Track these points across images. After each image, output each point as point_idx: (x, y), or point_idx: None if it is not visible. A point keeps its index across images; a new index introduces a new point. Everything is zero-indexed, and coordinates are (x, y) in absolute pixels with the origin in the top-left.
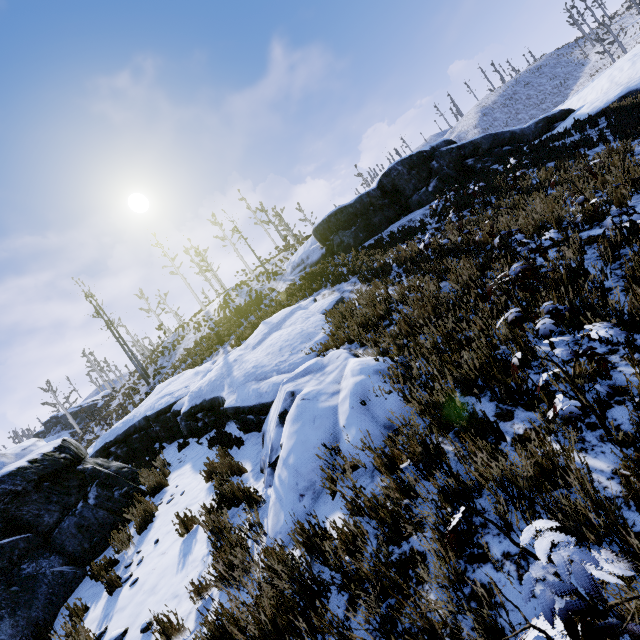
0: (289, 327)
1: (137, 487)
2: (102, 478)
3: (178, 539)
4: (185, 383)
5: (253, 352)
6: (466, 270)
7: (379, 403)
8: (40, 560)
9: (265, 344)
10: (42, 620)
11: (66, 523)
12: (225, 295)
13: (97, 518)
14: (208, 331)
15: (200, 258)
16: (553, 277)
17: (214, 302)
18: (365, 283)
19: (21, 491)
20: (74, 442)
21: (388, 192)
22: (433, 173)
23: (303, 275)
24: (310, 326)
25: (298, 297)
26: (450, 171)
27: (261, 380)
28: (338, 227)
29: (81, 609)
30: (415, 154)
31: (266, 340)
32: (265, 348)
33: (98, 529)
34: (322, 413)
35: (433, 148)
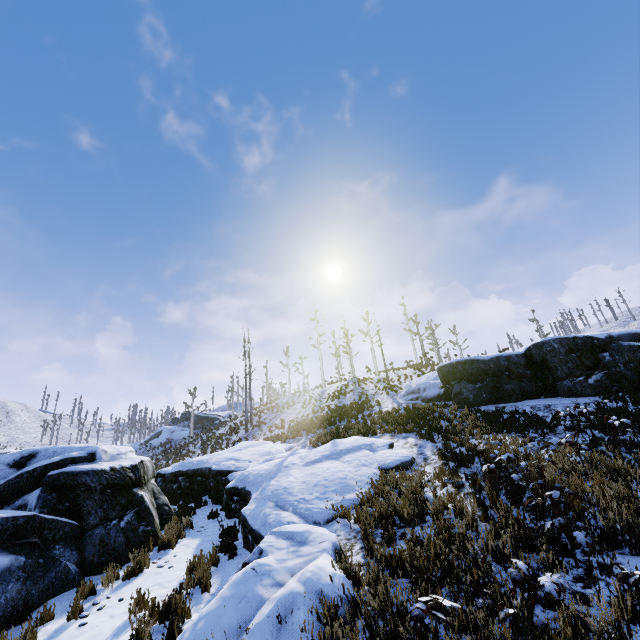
0: (344, 463)
1: (157, 532)
2: (141, 508)
3: (128, 613)
4: (253, 456)
5: (301, 469)
6: (490, 538)
7: (289, 633)
8: (67, 549)
9: (312, 469)
10: (33, 600)
11: (98, 531)
12: (344, 384)
13: (115, 541)
14: (311, 411)
15: (346, 339)
16: (567, 633)
17: (334, 384)
18: (443, 458)
19: (93, 487)
20: (148, 465)
21: (535, 363)
22: (600, 365)
23: (407, 407)
24: (355, 477)
25: (388, 428)
26: (627, 371)
27: (279, 506)
28: (463, 376)
29: (50, 614)
30: (581, 337)
31: (318, 464)
32: (308, 473)
33: (110, 551)
34: (251, 597)
35: (611, 337)
